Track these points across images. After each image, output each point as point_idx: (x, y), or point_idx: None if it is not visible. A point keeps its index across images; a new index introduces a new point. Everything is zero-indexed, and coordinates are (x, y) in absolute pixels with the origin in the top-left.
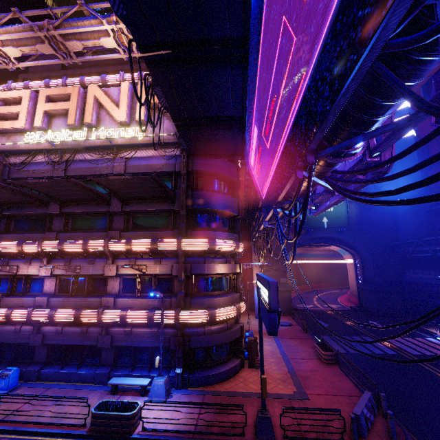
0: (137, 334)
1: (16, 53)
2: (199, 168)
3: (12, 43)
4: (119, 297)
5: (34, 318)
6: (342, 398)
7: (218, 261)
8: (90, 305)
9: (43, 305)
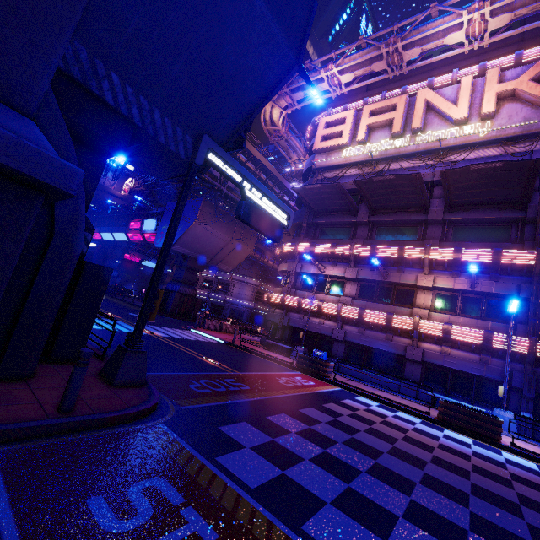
0: (457, 356)
1: (349, 78)
2: None
3: (347, 70)
4: (433, 312)
5: (342, 312)
6: None
7: None
8: (397, 313)
9: (347, 304)
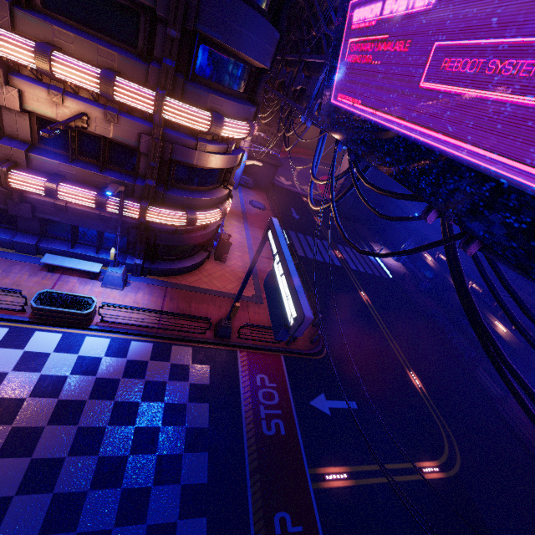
0: (76, 213)
1: None
2: None
3: None
4: (36, 151)
5: None
6: None
7: (215, 148)
8: None
9: None
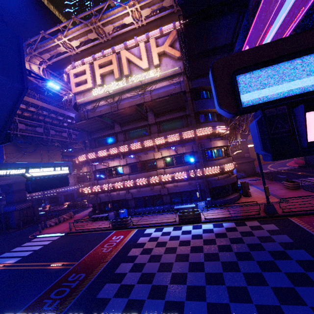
0: (180, 185)
1: (77, 43)
2: (196, 86)
3: (74, 38)
4: (165, 168)
5: (126, 185)
6: (311, 198)
7: (217, 139)
8: (151, 175)
9: (127, 179)
